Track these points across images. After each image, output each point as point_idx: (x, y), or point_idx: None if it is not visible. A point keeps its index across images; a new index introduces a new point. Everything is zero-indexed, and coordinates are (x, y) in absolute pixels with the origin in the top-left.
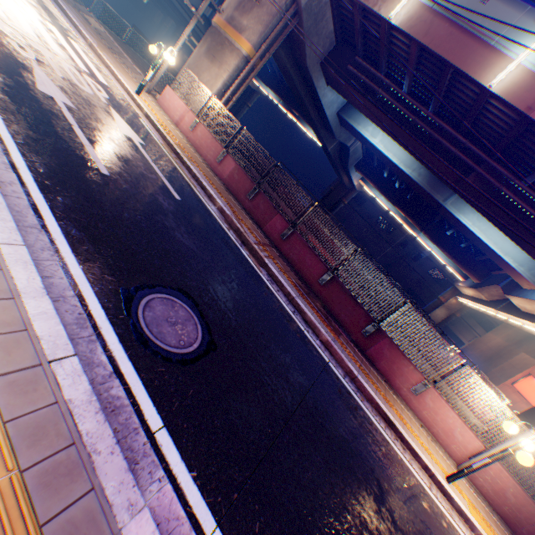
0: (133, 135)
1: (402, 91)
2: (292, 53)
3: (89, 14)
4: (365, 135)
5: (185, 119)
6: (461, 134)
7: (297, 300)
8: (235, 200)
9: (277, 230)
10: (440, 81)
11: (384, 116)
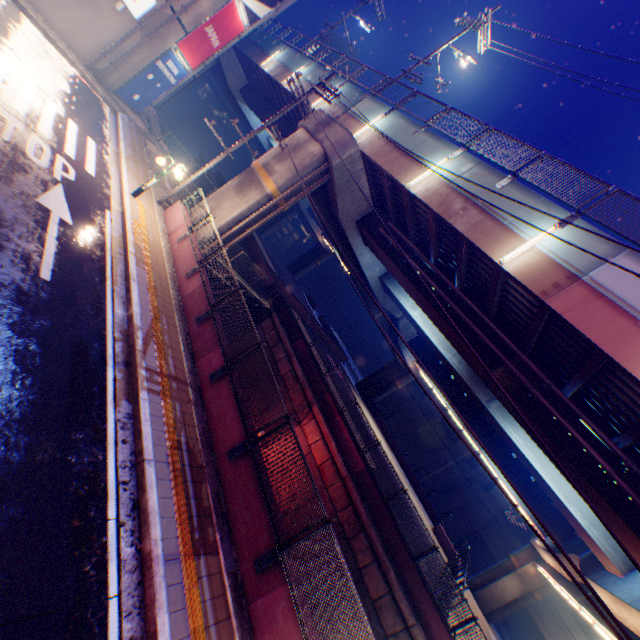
0: (61, 211)
1: (430, 260)
2: (328, 207)
3: (154, 142)
4: (405, 304)
5: (180, 231)
6: (488, 316)
7: (146, 465)
8: (181, 319)
9: (212, 367)
10: (457, 252)
11: (409, 282)
